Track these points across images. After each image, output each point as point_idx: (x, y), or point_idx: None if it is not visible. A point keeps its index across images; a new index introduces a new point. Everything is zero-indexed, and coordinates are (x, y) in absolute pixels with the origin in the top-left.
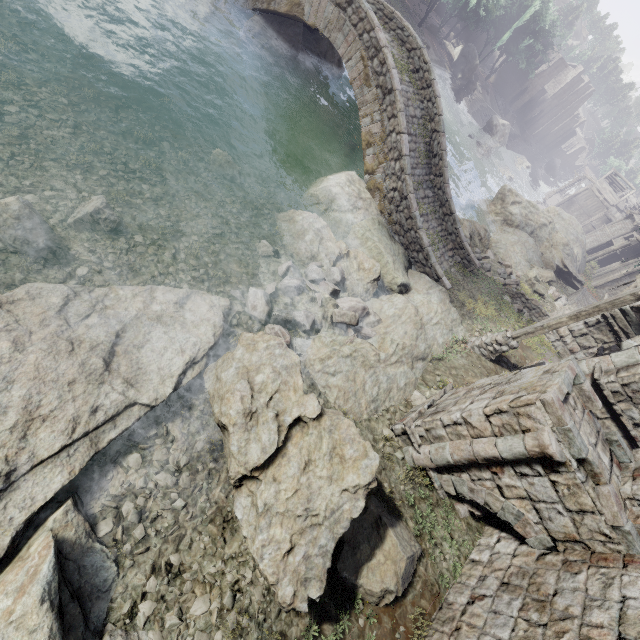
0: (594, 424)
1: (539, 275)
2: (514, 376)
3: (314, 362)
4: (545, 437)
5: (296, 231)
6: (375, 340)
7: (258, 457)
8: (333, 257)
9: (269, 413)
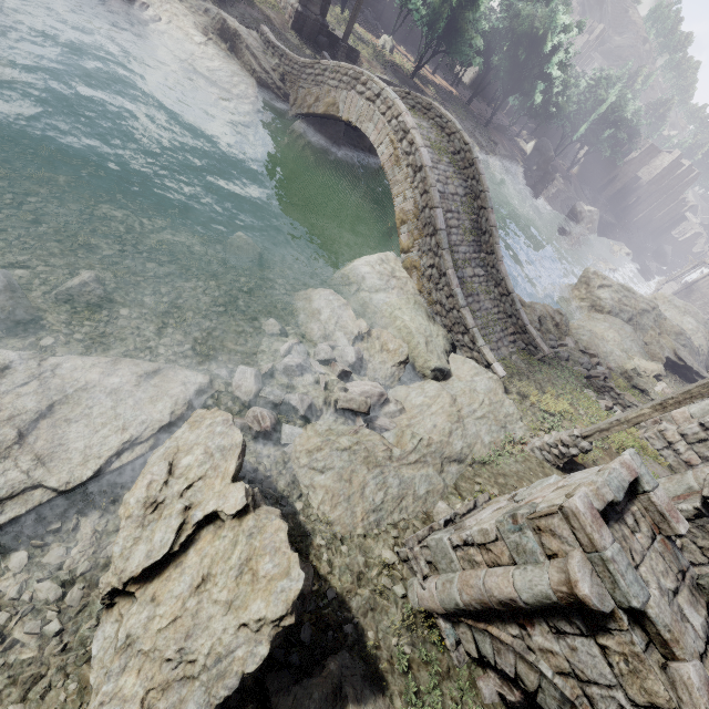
0: (678, 558)
1: (641, 368)
2: (556, 480)
3: (300, 454)
4: (572, 567)
5: (311, 309)
6: (394, 433)
7: (138, 563)
8: (351, 336)
9: (178, 504)
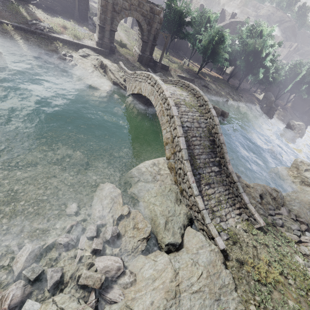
0: None
1: None
2: None
3: None
4: None
5: (100, 197)
6: (119, 306)
7: None
8: (115, 217)
9: None
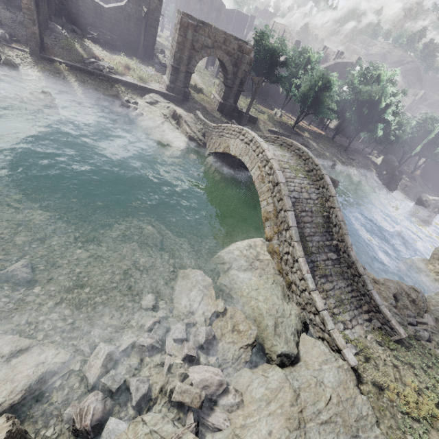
0: None
1: None
2: None
3: None
4: None
5: (183, 287)
6: (225, 436)
7: None
8: (208, 314)
9: None
